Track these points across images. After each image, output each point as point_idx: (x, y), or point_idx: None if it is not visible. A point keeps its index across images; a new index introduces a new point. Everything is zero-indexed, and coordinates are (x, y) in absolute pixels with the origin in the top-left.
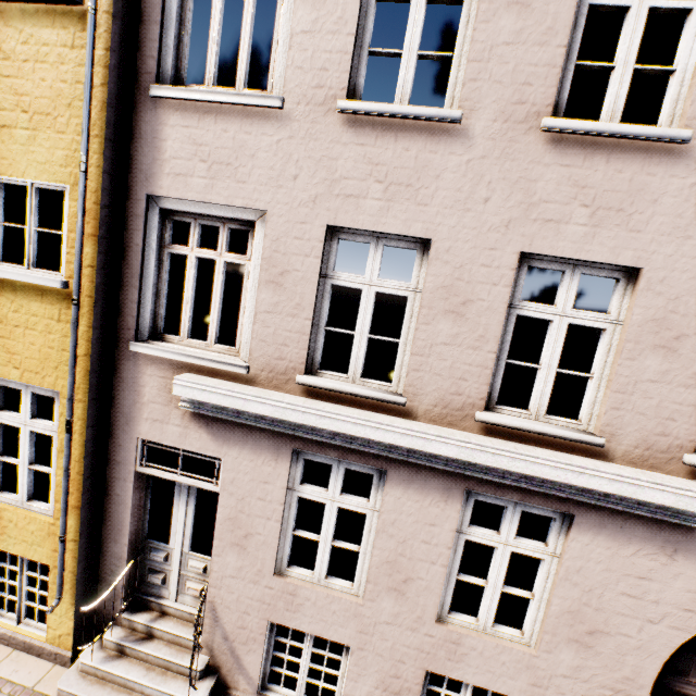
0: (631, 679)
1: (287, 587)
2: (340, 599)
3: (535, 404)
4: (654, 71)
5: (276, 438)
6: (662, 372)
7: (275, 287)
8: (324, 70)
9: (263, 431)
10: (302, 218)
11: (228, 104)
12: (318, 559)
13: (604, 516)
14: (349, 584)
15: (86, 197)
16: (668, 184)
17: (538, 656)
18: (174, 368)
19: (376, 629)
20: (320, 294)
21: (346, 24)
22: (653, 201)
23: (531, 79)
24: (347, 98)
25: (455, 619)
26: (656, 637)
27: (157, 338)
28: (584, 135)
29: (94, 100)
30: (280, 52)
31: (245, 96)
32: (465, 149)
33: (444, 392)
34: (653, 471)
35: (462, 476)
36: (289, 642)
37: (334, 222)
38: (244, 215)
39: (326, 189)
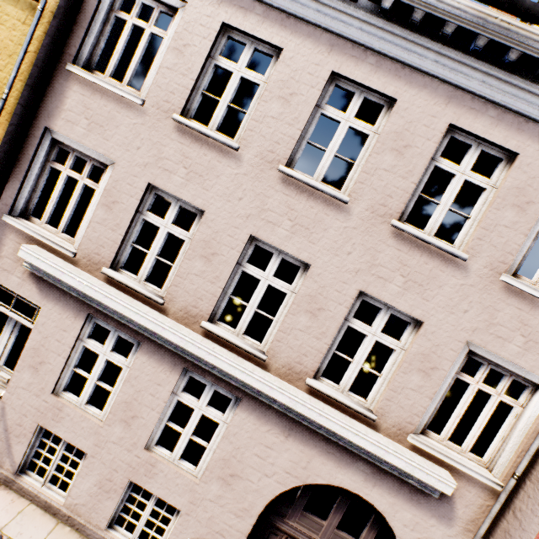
0: (247, 510)
1: (58, 404)
2: (89, 420)
3: (239, 326)
4: (345, 160)
5: (80, 304)
6: (307, 327)
7: (107, 209)
8: (173, 93)
9: (73, 297)
10: (136, 173)
11: (112, 92)
12: (84, 390)
13: (257, 403)
14: (100, 412)
15: (1, 115)
16: (334, 222)
17: (199, 484)
18: (28, 239)
19: (106, 445)
20: (135, 222)
21: (192, 73)
22: (324, 229)
23: (280, 141)
24: (183, 114)
25: (158, 450)
26: (267, 486)
27: (25, 217)
28: (299, 181)
29: (27, 59)
30: (152, 73)
31: (122, 91)
32: (237, 166)
33: (188, 303)
34: (289, 383)
35: (185, 359)
36: (50, 443)
37: (153, 182)
38: (103, 160)
39: (154, 161)
